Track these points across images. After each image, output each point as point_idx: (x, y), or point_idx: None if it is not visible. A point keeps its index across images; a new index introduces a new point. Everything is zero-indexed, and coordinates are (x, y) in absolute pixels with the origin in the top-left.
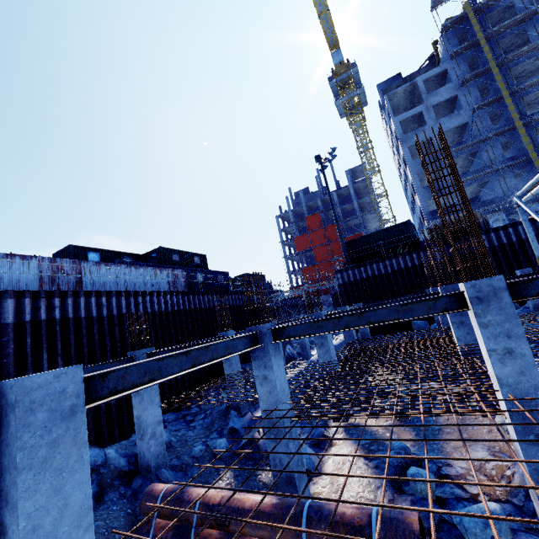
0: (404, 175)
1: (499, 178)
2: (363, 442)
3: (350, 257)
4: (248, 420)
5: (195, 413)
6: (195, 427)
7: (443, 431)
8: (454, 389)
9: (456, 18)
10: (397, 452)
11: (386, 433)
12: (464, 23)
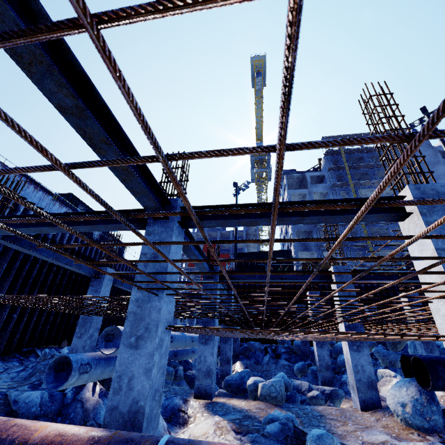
0: (285, 232)
1: (347, 252)
2: (232, 417)
3: (238, 266)
4: (90, 356)
5: (11, 367)
6: (0, 379)
7: (325, 417)
8: (324, 387)
9: (334, 151)
10: (284, 423)
11: (261, 412)
12: (337, 155)
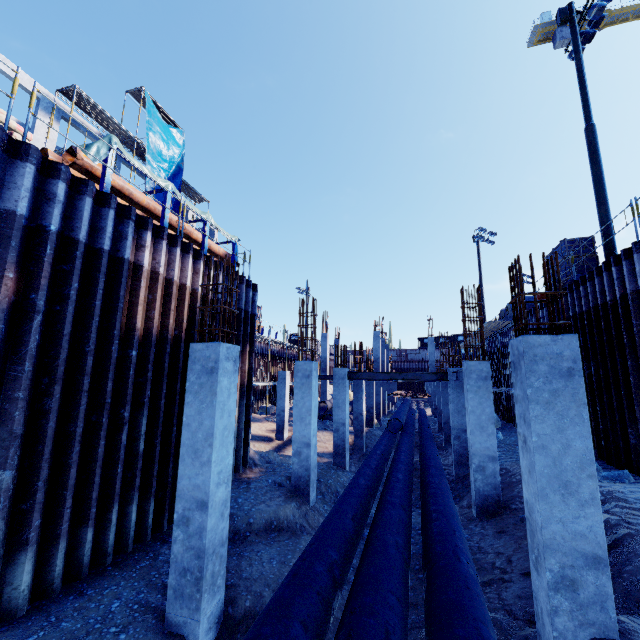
0: None
1: None
2: None
3: None
4: None
5: None
6: None
7: None
8: None
9: None
10: None
11: None
12: None
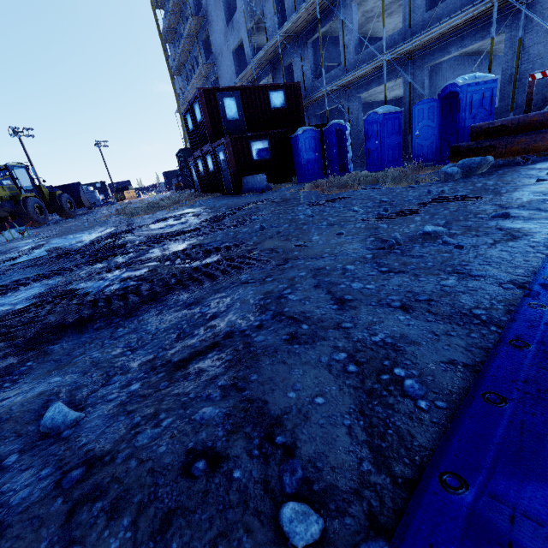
0: None
1: None
2: None
3: None
4: None
5: None
6: None
7: None
8: None
9: None
10: None
11: None
12: None
